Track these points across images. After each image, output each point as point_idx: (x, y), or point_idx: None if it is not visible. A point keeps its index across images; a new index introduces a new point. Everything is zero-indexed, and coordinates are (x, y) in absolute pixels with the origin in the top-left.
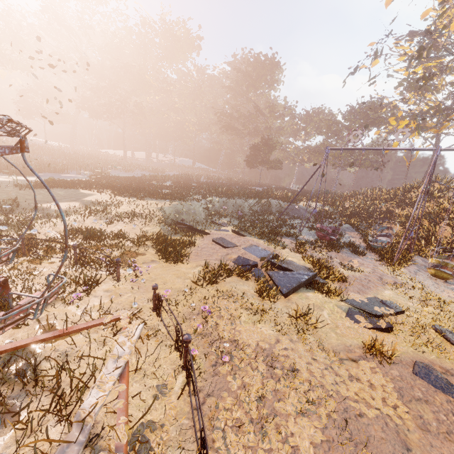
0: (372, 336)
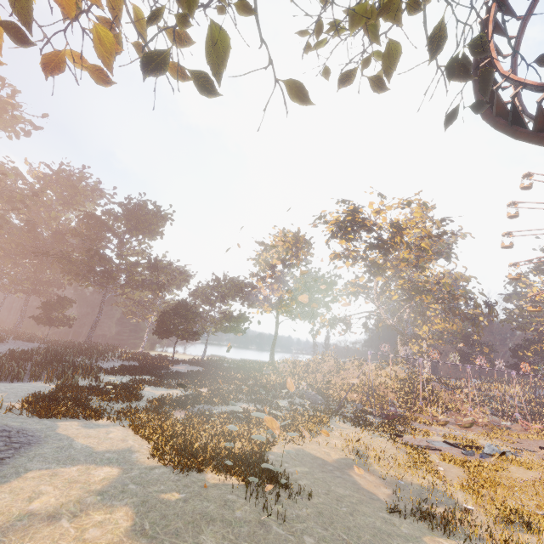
0: (530, 458)
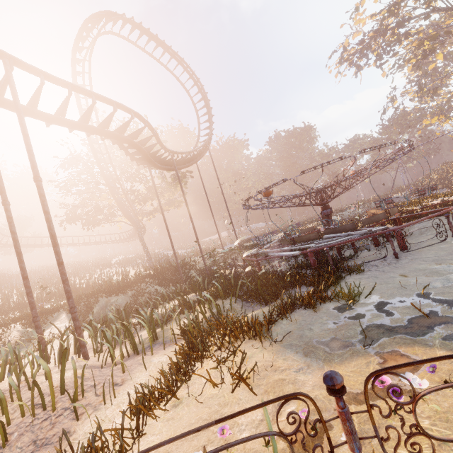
0: None
